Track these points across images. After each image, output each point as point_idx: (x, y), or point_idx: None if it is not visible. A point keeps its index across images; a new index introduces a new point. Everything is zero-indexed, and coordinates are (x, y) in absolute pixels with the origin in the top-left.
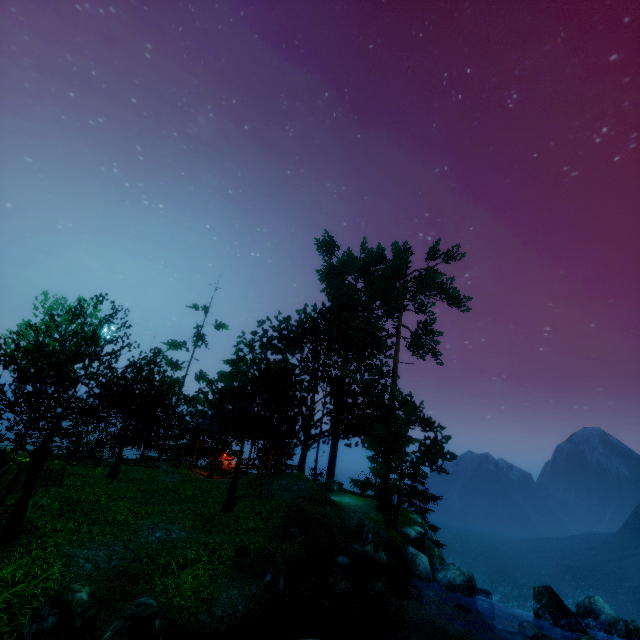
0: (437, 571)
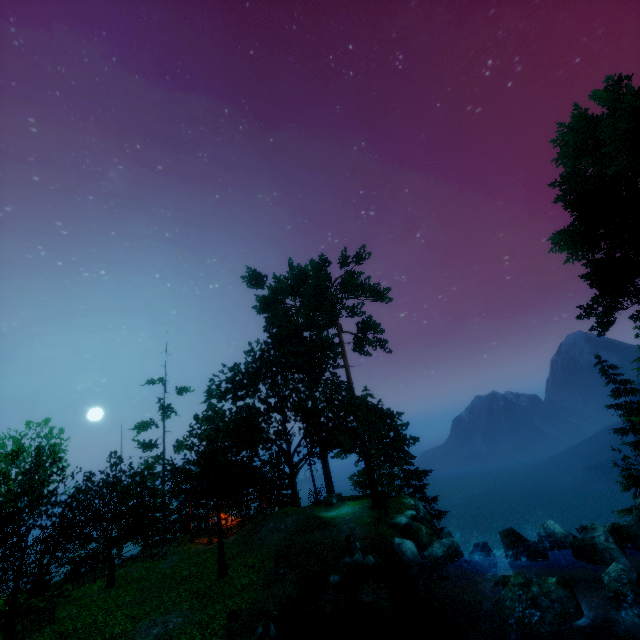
0: (426, 549)
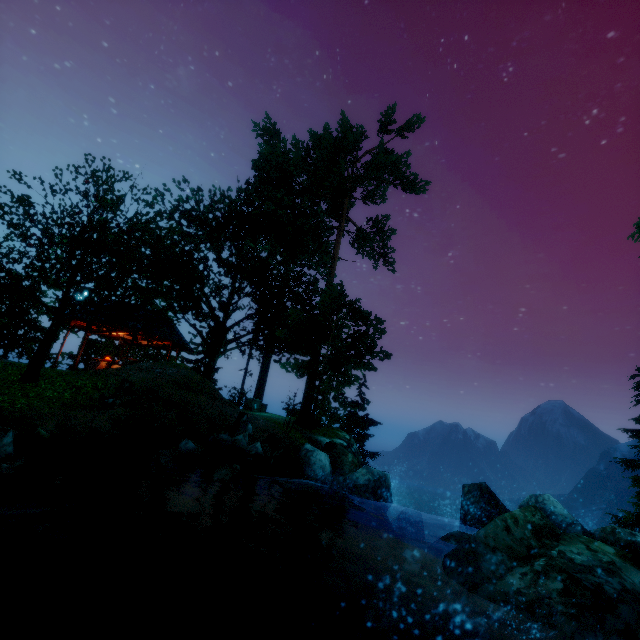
0: (343, 476)
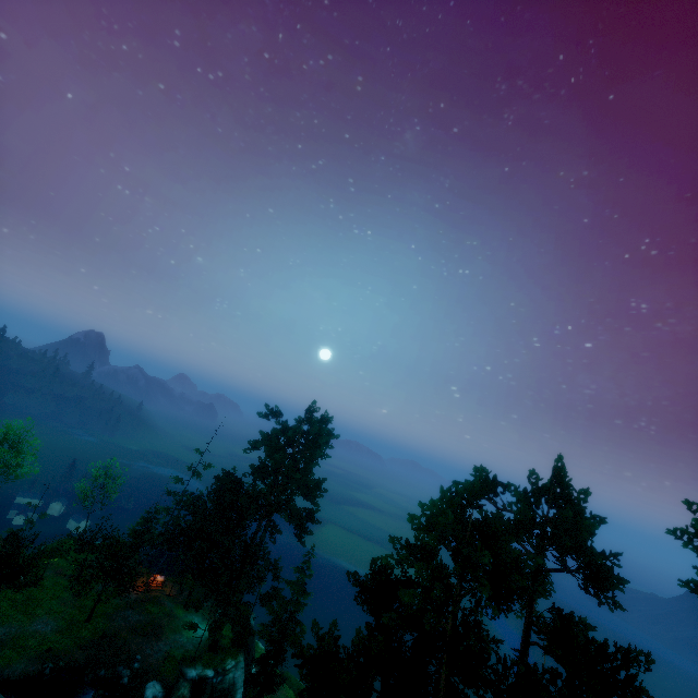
0: None
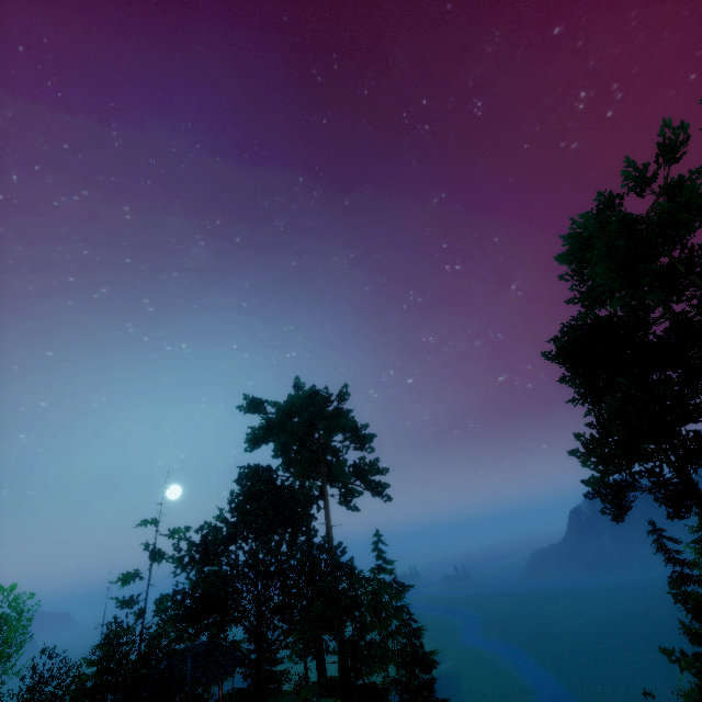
0: None
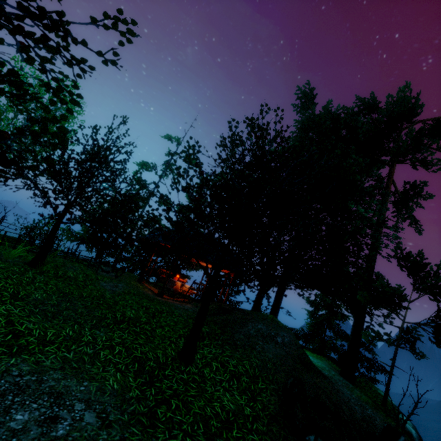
0: None
